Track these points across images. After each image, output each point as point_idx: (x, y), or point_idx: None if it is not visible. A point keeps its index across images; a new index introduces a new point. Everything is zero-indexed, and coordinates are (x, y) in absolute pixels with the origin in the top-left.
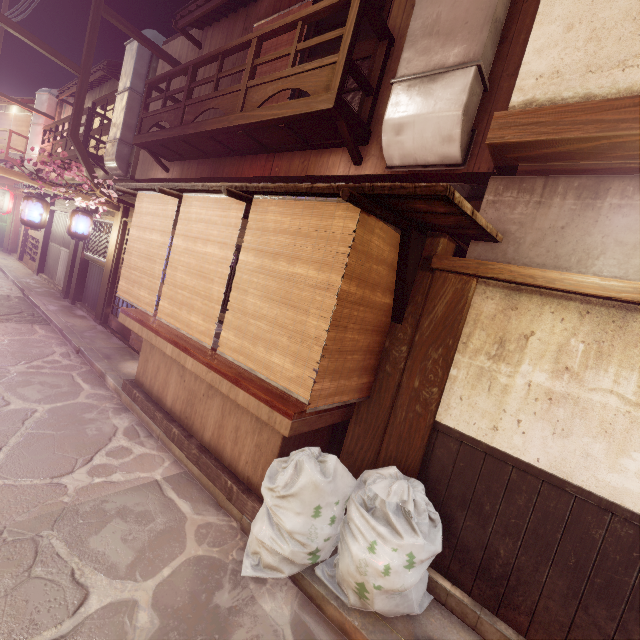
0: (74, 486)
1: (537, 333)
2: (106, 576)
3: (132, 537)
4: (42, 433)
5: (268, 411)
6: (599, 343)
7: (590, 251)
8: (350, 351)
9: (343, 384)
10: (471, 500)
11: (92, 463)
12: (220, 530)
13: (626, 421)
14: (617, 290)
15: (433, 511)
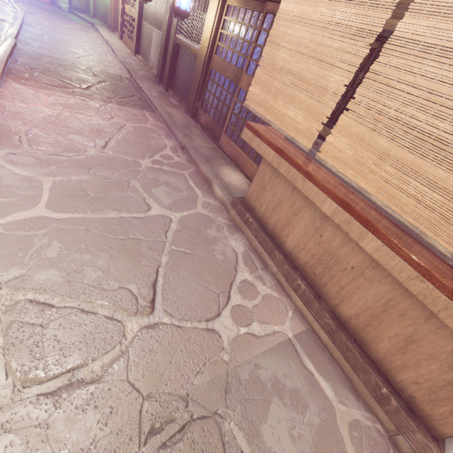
0: (226, 337)
1: None
2: None
3: (297, 433)
4: (182, 252)
5: None
6: None
7: None
8: None
9: None
10: None
11: (231, 303)
12: (370, 436)
13: None
14: None
15: None
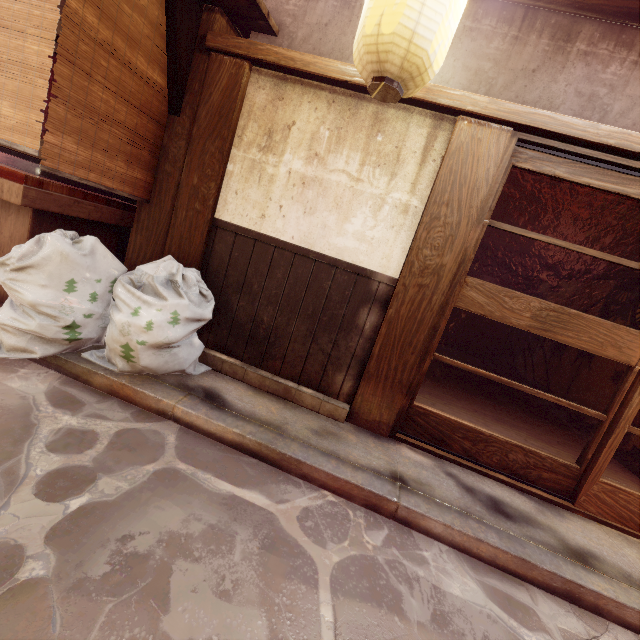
0: None
1: (297, 123)
2: None
3: None
4: None
5: None
6: (339, 130)
7: (344, 51)
8: (105, 118)
9: (101, 161)
10: (244, 284)
11: None
12: None
13: (350, 194)
14: (351, 74)
15: (205, 288)
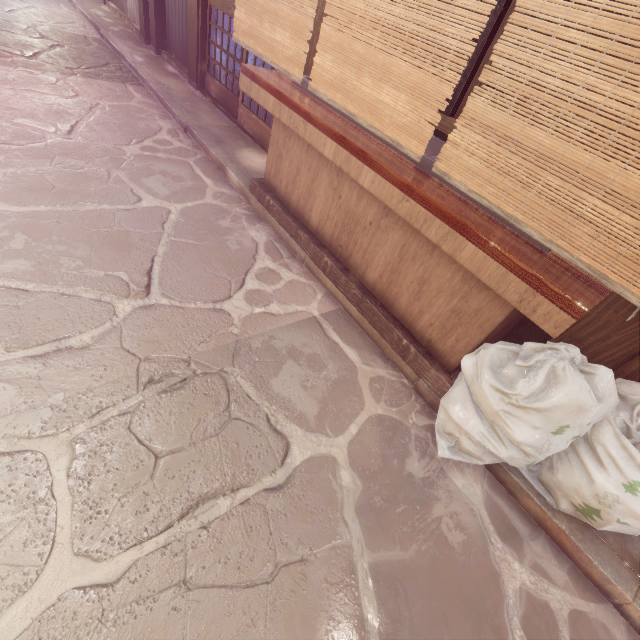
0: (237, 315)
1: None
2: (299, 426)
3: (310, 384)
4: (185, 243)
5: (523, 291)
6: None
7: None
8: None
9: None
10: None
11: (246, 288)
12: (393, 387)
13: None
14: None
15: None
